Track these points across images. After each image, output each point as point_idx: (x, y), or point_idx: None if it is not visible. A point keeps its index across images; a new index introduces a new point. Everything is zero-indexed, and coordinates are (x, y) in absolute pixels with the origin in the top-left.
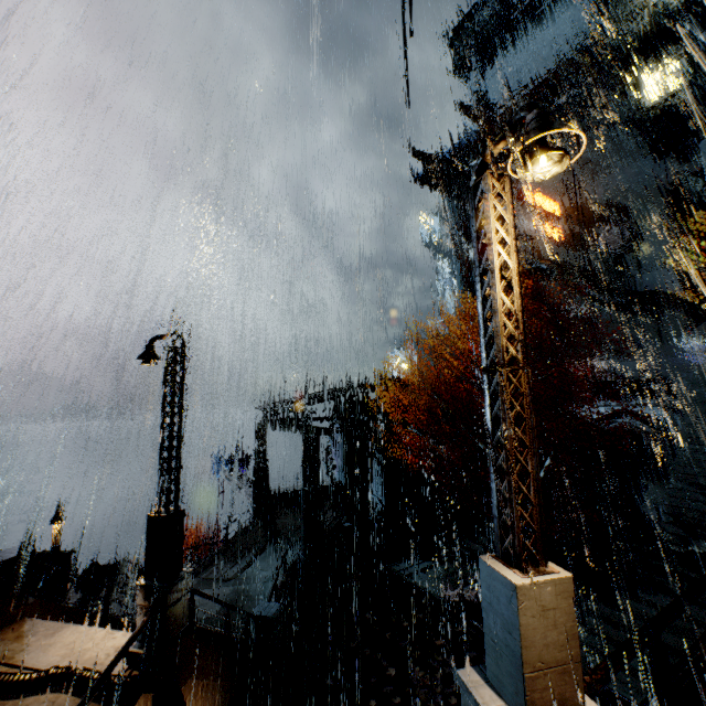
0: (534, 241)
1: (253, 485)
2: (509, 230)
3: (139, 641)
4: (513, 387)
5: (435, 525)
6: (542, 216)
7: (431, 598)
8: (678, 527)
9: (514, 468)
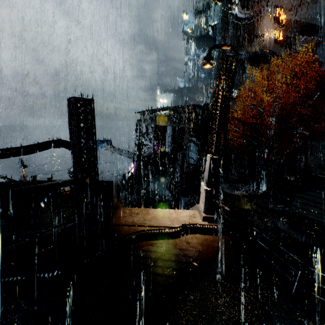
0: (264, 38)
1: (134, 152)
2: None
3: (205, 212)
4: None
5: None
6: (277, 23)
7: (231, 194)
8: (321, 169)
9: None
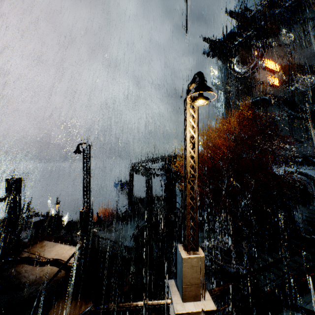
0: (264, 84)
1: (128, 195)
2: (195, 121)
3: (79, 252)
4: (191, 186)
5: (202, 215)
6: (268, 72)
7: None
8: (310, 227)
9: (189, 216)
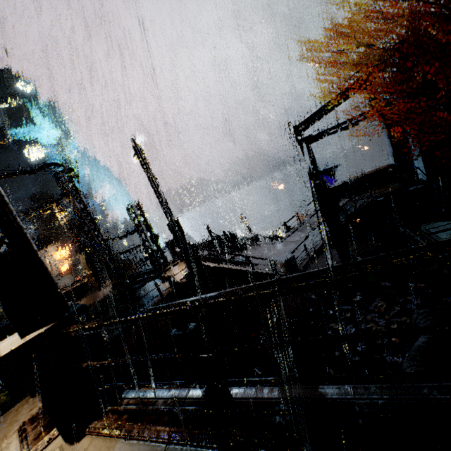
0: None
1: None
2: None
3: (187, 270)
4: None
5: None
6: None
7: None
8: None
9: None
